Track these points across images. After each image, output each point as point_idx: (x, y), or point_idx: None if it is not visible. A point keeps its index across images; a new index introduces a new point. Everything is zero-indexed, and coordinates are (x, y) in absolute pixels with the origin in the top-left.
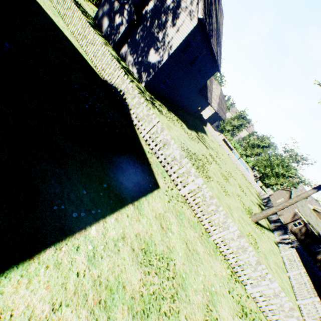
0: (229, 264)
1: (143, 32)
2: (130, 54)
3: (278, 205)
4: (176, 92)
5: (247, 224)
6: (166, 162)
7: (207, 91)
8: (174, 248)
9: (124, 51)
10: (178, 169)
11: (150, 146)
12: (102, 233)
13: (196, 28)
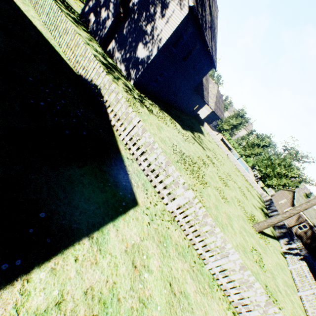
0: (230, 302)
1: (130, 26)
2: (117, 51)
3: (285, 213)
4: (170, 90)
5: (249, 236)
6: (150, 170)
7: (203, 89)
8: (150, 297)
9: (112, 47)
10: (167, 176)
11: (130, 151)
12: (14, 305)
13: (187, 18)
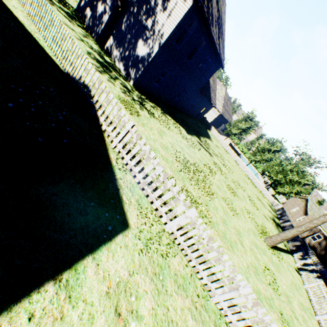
0: None
1: (129, 21)
2: (115, 48)
3: (300, 227)
4: (174, 91)
5: (261, 253)
6: (146, 184)
7: (210, 91)
8: None
9: (109, 45)
10: (167, 189)
11: (123, 161)
12: None
13: (191, 10)
